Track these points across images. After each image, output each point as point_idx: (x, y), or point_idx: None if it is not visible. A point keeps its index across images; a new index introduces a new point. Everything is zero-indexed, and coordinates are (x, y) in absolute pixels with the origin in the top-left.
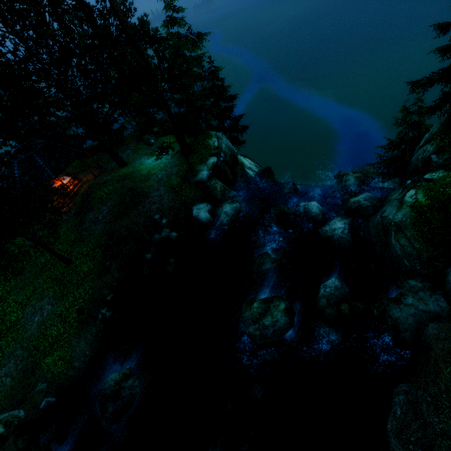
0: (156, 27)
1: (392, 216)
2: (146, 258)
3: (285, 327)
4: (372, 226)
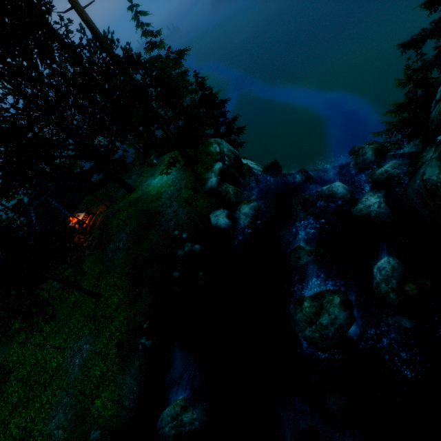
0: (138, 53)
1: (436, 177)
2: (174, 276)
3: (346, 323)
4: (412, 193)
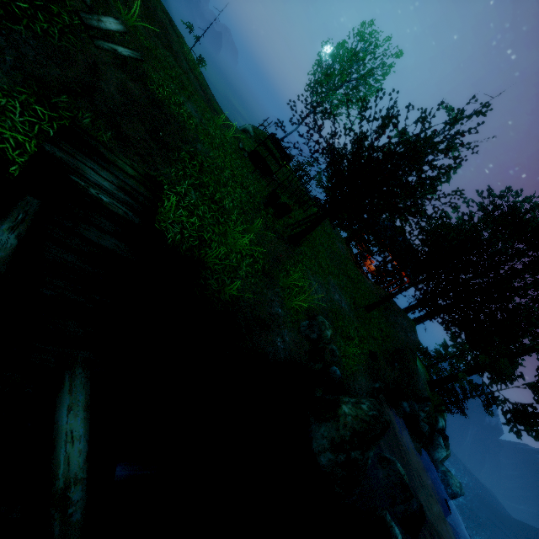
0: None
1: None
2: (401, 404)
3: None
4: None
